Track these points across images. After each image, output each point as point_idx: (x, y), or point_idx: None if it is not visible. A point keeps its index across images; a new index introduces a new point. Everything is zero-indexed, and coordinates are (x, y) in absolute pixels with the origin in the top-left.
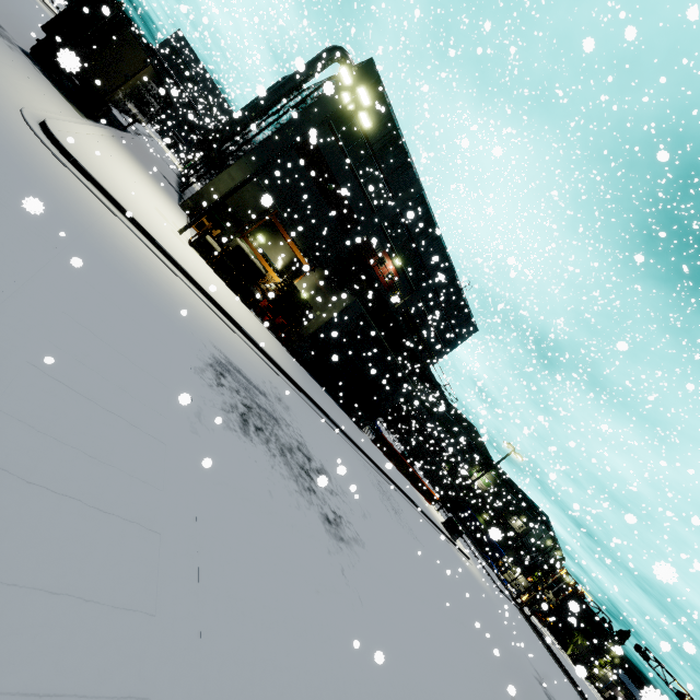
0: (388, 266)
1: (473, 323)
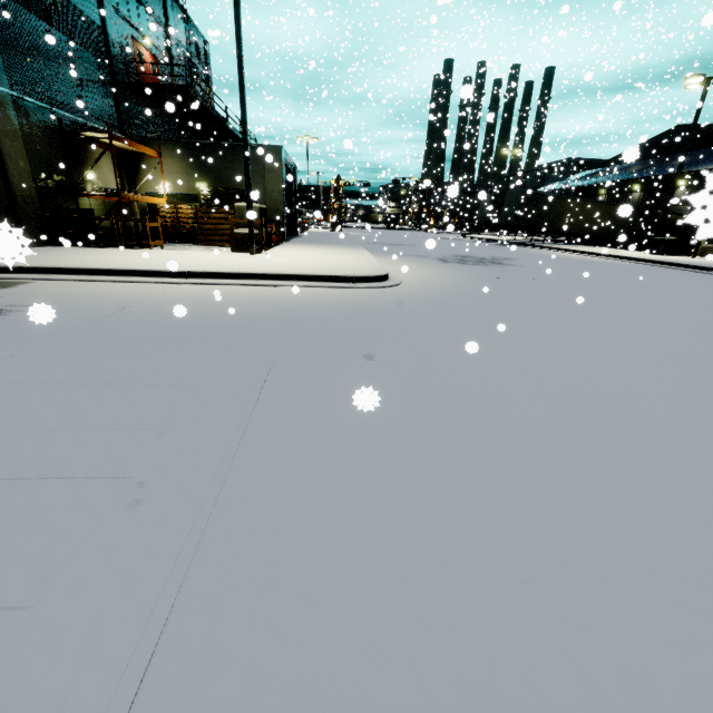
0: (146, 57)
1: (202, 40)
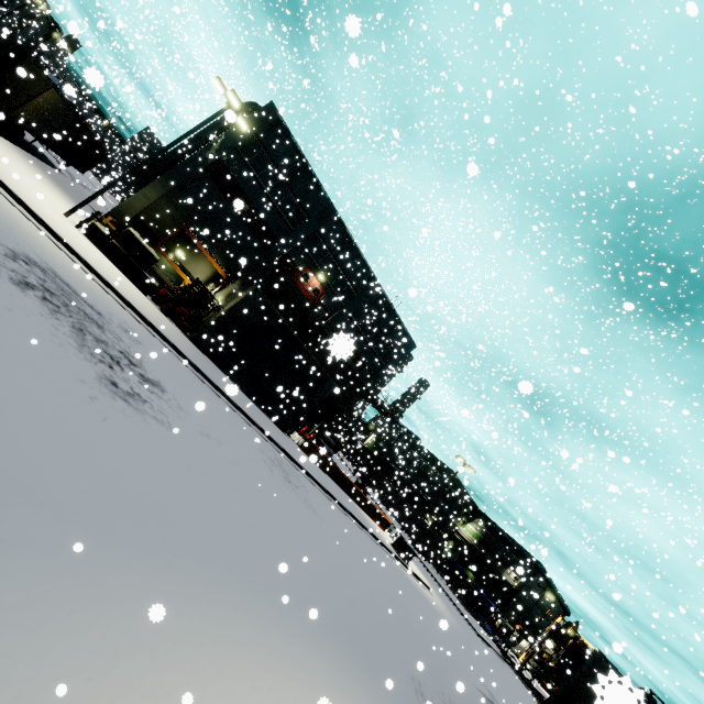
0: (313, 281)
1: (410, 339)
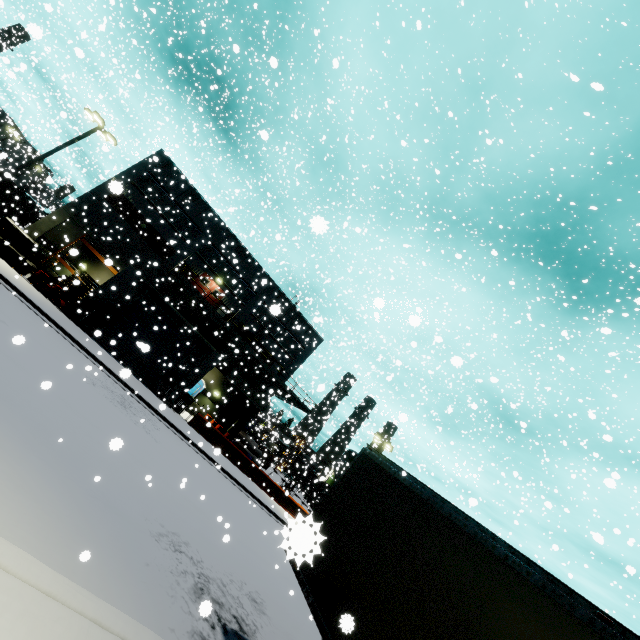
0: (212, 285)
1: (316, 334)
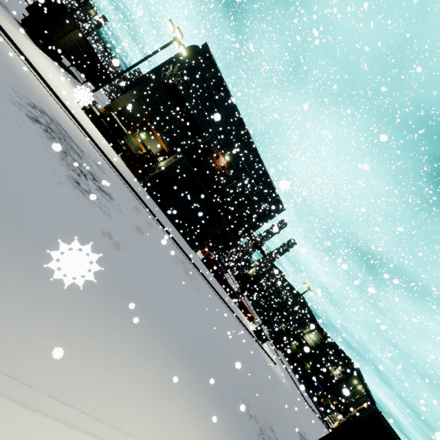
0: (222, 160)
1: (281, 204)
